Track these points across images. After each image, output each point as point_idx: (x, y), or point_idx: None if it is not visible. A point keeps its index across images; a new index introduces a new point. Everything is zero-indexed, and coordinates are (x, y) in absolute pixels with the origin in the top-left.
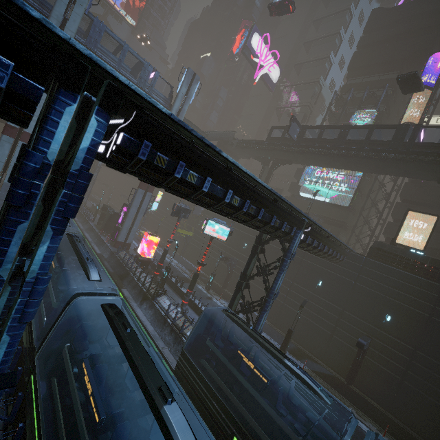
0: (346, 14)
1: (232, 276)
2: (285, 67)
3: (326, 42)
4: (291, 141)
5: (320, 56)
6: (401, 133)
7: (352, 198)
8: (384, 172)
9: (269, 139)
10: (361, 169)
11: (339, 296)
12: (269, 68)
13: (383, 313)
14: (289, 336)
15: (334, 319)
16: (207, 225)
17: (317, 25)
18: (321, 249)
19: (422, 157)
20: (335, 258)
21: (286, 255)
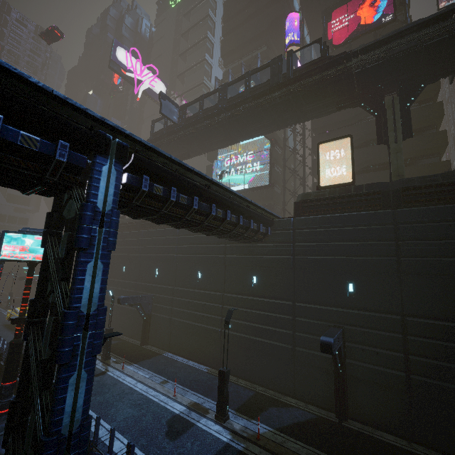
0: (207, 21)
1: (152, 321)
2: (169, 80)
3: (199, 48)
4: (174, 127)
5: (197, 61)
6: (276, 66)
7: (269, 173)
8: (282, 123)
9: (152, 135)
10: (259, 131)
11: (283, 286)
12: (151, 83)
13: (343, 283)
14: (222, 384)
15: (288, 322)
16: (4, 244)
17: (186, 37)
18: (208, 213)
19: (307, 80)
20: (249, 229)
21: (81, 217)
